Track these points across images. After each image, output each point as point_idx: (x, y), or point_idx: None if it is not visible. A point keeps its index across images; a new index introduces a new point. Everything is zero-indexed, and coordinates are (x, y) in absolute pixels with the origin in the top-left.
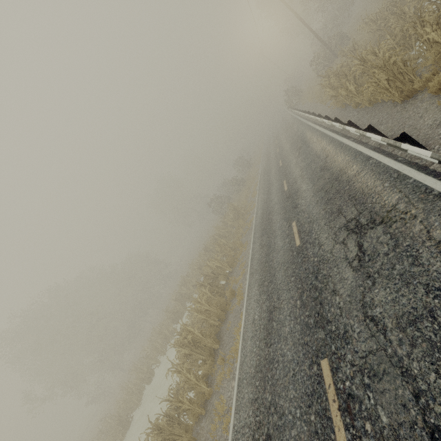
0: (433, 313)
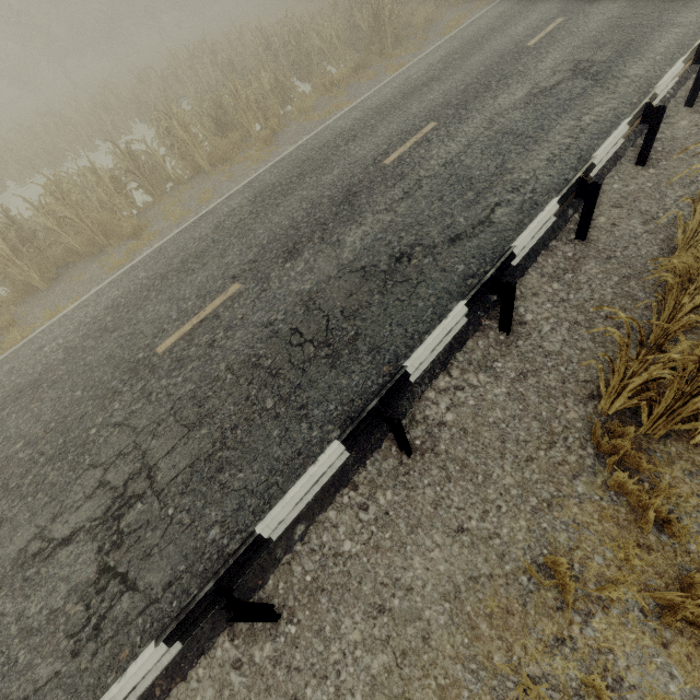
0: None
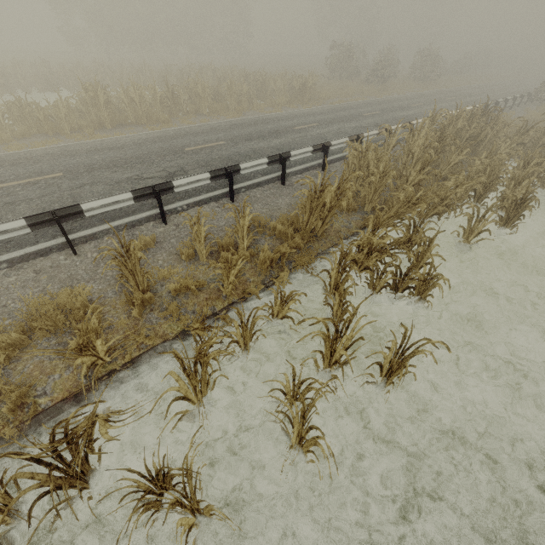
0: (75, 202)
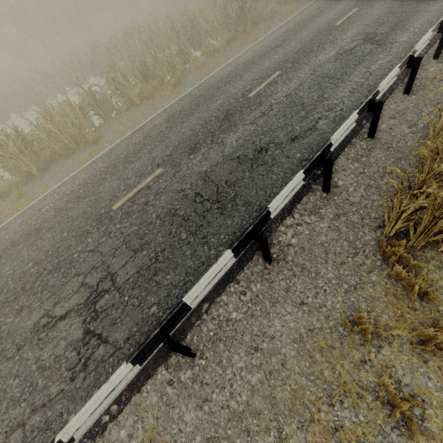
0: None
